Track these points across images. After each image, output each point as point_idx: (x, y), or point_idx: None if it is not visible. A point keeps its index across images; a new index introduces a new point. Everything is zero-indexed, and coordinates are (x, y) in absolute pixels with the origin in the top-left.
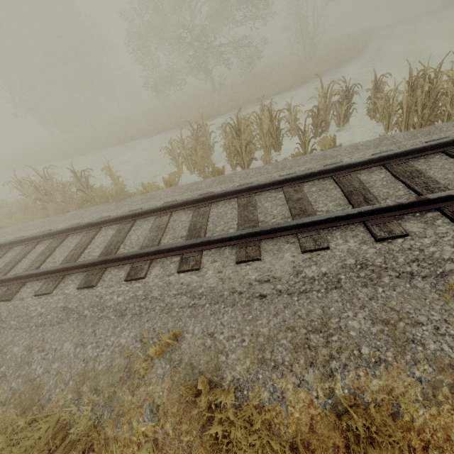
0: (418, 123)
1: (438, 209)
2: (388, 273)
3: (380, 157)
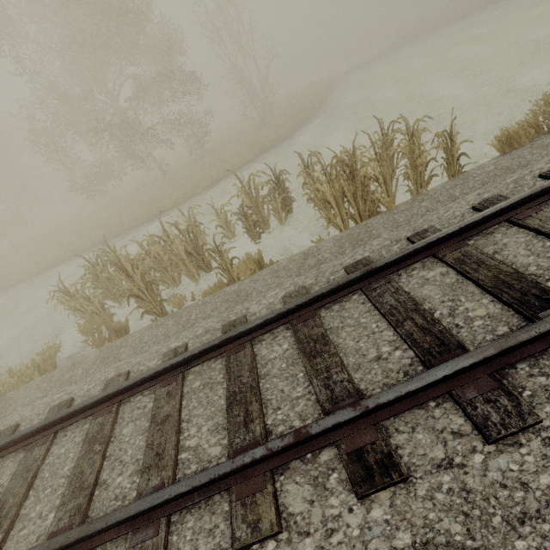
0: (356, 214)
1: (334, 443)
2: None
3: (279, 314)
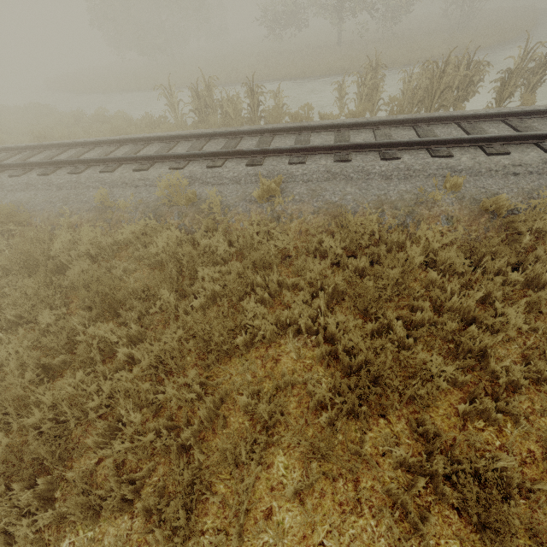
0: None
1: None
2: None
3: None
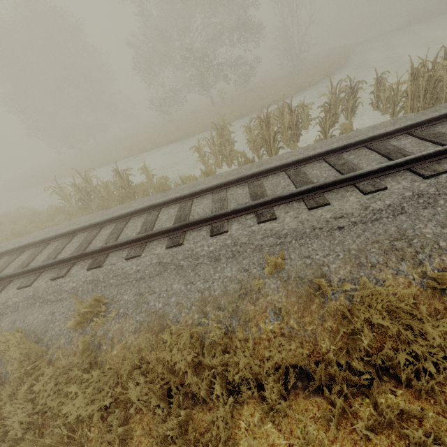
0: (421, 107)
1: None
2: (442, 197)
3: (405, 127)
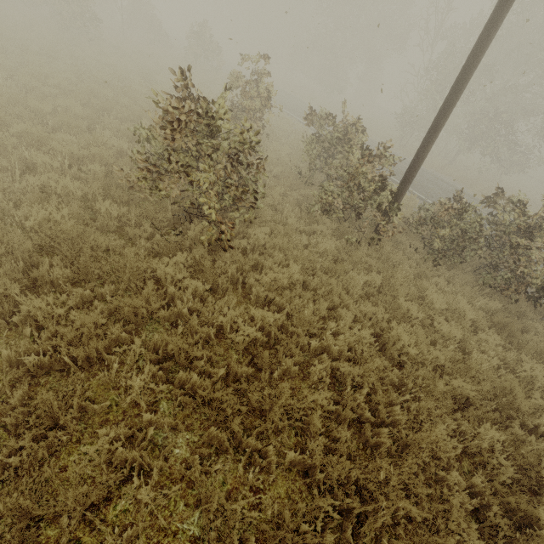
0: None
1: None
2: None
3: None
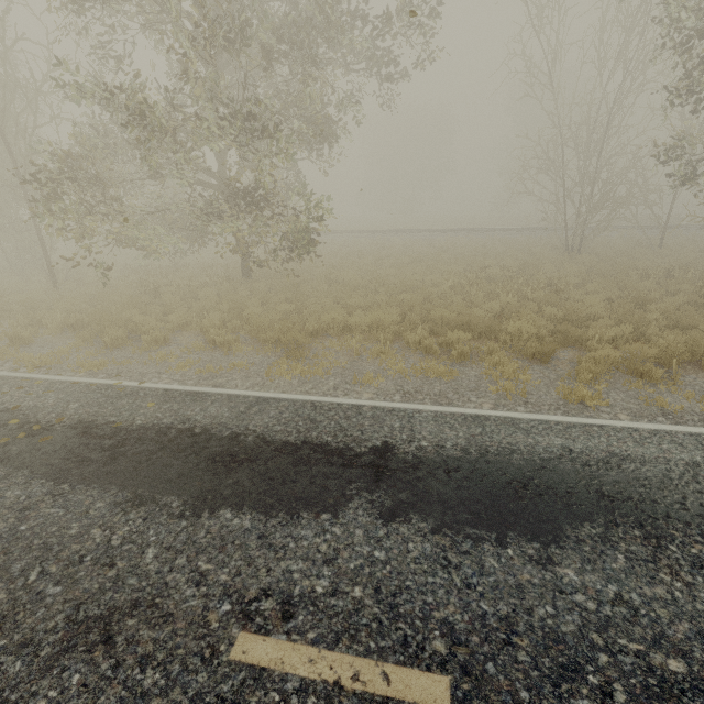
0: None
1: None
2: None
3: None
